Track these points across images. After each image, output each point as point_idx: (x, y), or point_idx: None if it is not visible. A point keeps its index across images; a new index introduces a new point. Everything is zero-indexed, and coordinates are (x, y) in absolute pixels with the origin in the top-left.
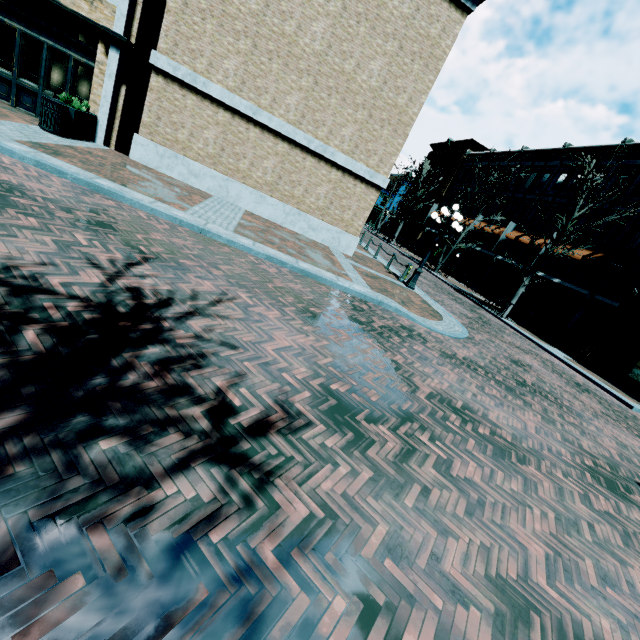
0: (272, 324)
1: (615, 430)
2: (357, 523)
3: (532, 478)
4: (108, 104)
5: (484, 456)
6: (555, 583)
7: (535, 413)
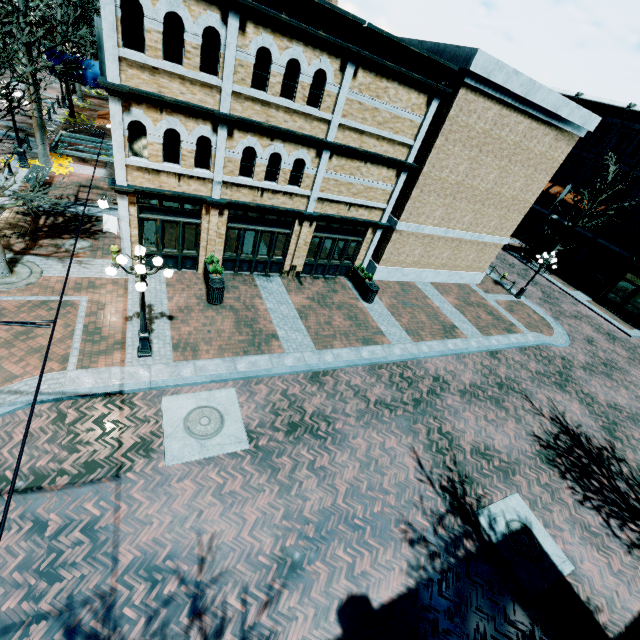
0: (566, 404)
1: (638, 371)
2: (639, 462)
3: None
4: (368, 259)
5: (633, 426)
6: None
7: (622, 387)
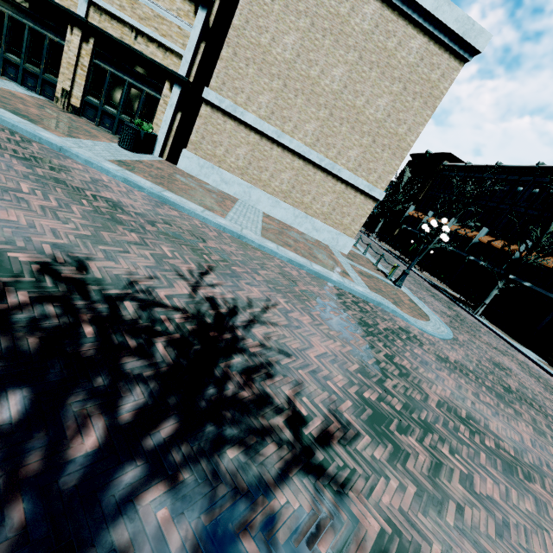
0: (308, 330)
1: None
2: (417, 540)
3: (541, 497)
4: (167, 126)
5: (496, 471)
6: None
7: (526, 423)
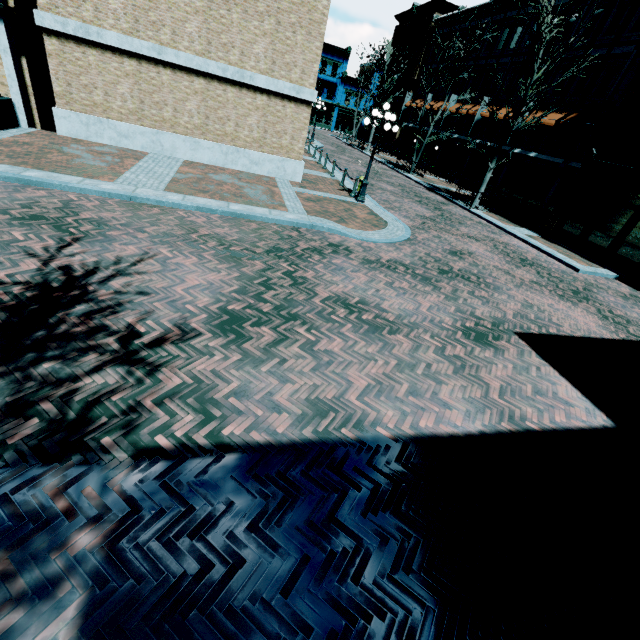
0: (187, 270)
1: (532, 294)
2: (217, 383)
3: (394, 342)
4: (16, 83)
5: (355, 334)
6: (364, 398)
7: (440, 295)
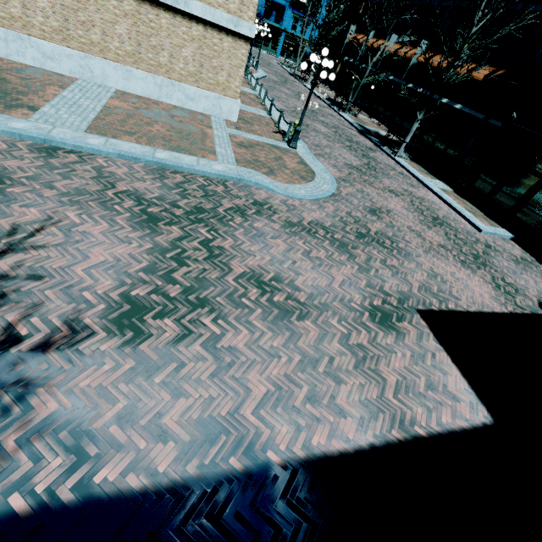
0: (94, 241)
1: (438, 261)
2: (100, 405)
3: (301, 331)
4: None
5: (263, 322)
6: (260, 411)
7: (354, 265)
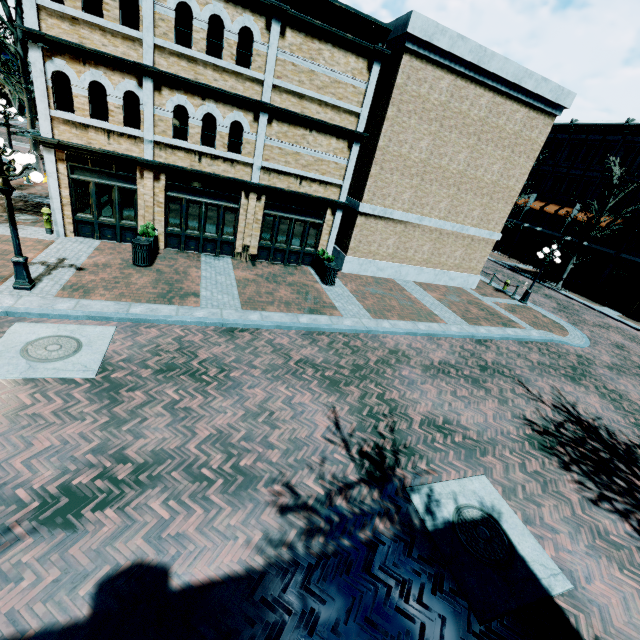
0: (580, 396)
1: None
2: None
3: None
4: (332, 244)
5: None
6: None
7: None
